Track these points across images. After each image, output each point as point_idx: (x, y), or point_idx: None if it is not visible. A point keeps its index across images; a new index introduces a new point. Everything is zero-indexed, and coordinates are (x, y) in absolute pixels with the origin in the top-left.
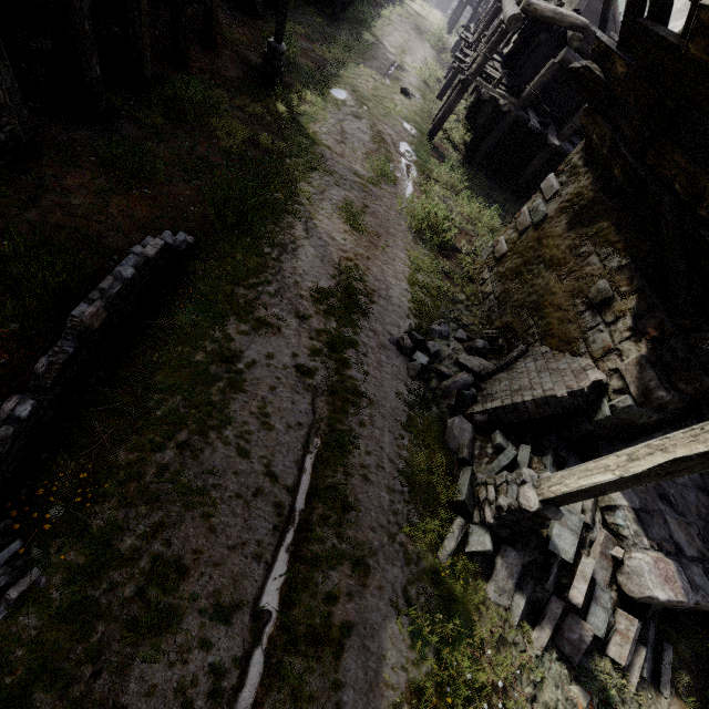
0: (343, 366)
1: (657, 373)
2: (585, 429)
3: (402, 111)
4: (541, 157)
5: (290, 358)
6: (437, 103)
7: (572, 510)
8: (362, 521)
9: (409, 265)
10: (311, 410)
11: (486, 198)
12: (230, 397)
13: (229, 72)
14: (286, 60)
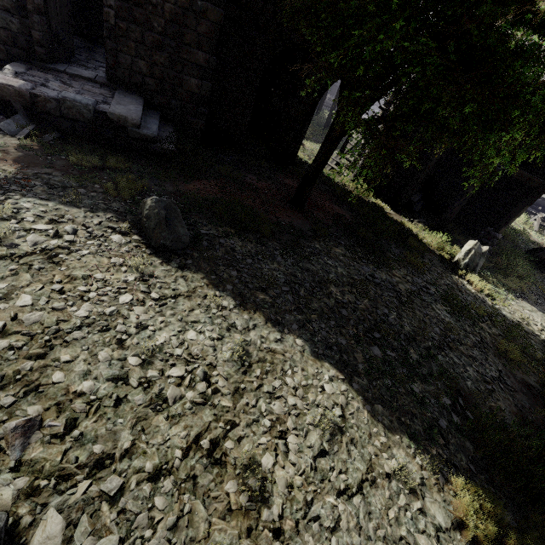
0: None
1: None
2: None
3: None
4: None
5: None
6: None
7: None
8: None
9: None
10: None
11: None
12: None
13: None
14: None
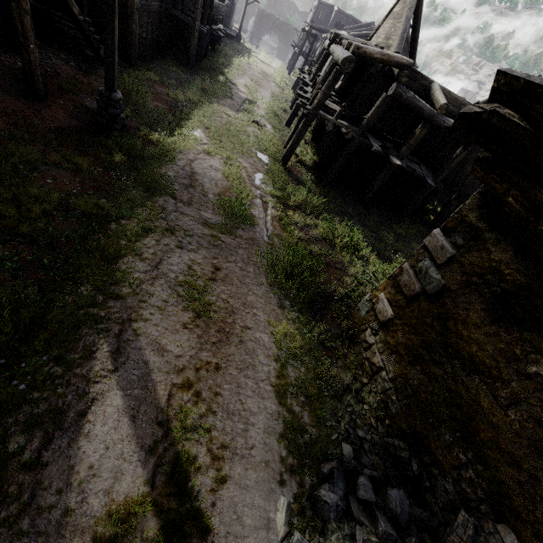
0: None
1: None
2: None
3: (255, 141)
4: (385, 174)
5: None
6: (286, 130)
7: None
8: None
9: (276, 355)
10: None
11: (343, 215)
12: None
13: (58, 122)
14: (135, 104)
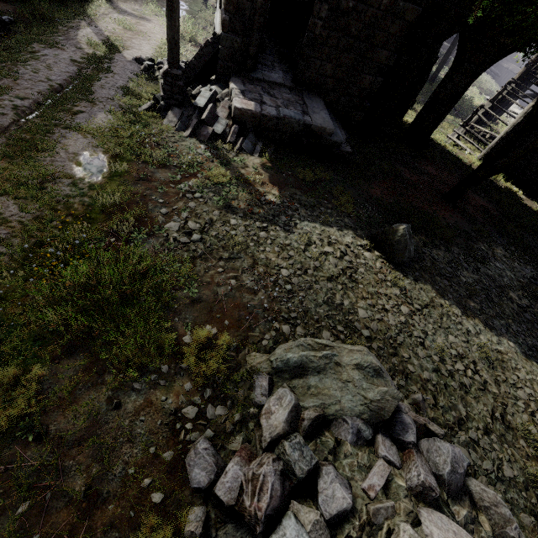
0: (100, 62)
1: (224, 11)
2: (219, 65)
3: None
4: None
5: (67, 57)
6: None
7: (207, 92)
8: (96, 95)
9: (160, 42)
10: (77, 71)
11: None
12: (30, 60)
13: None
14: None
